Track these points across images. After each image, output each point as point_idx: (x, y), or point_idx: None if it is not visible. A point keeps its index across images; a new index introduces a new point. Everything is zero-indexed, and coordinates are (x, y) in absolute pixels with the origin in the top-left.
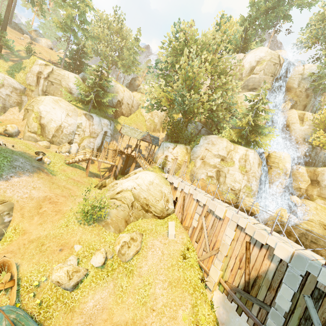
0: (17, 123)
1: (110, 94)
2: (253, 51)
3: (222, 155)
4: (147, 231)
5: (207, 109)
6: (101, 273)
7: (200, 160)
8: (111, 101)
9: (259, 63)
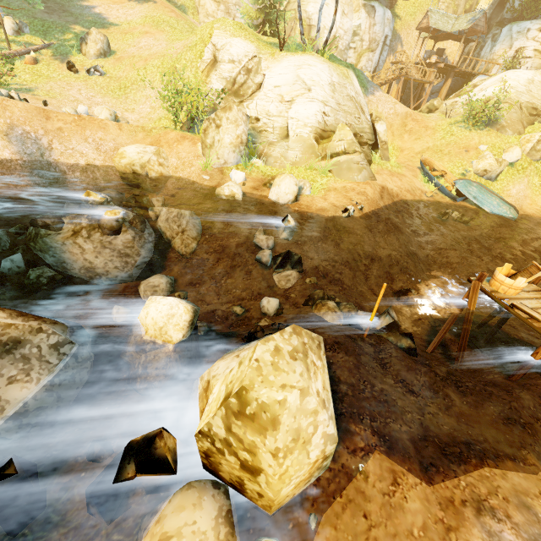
0: None
1: None
2: None
3: None
4: None
5: None
6: (511, 171)
7: None
8: None
9: None
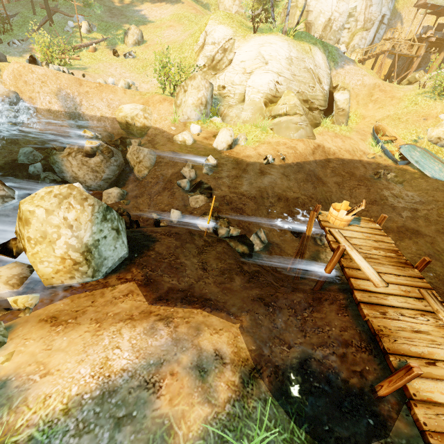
0: None
1: None
2: None
3: None
4: None
5: None
6: None
7: None
8: None
9: None
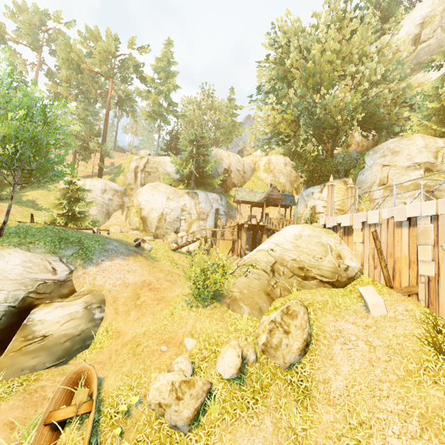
0: (120, 225)
1: (212, 160)
2: (405, 18)
3: (424, 161)
4: (315, 303)
5: (358, 104)
6: (240, 394)
7: (379, 187)
8: (216, 171)
9: (426, 25)
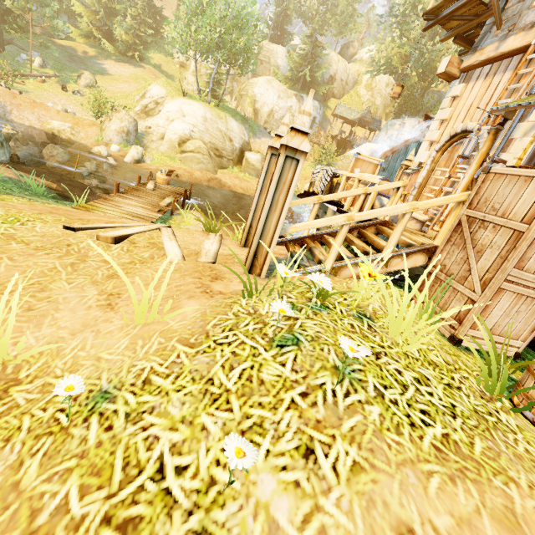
0: None
1: (324, 66)
2: None
3: None
4: None
5: None
6: None
7: None
8: (322, 77)
9: None
